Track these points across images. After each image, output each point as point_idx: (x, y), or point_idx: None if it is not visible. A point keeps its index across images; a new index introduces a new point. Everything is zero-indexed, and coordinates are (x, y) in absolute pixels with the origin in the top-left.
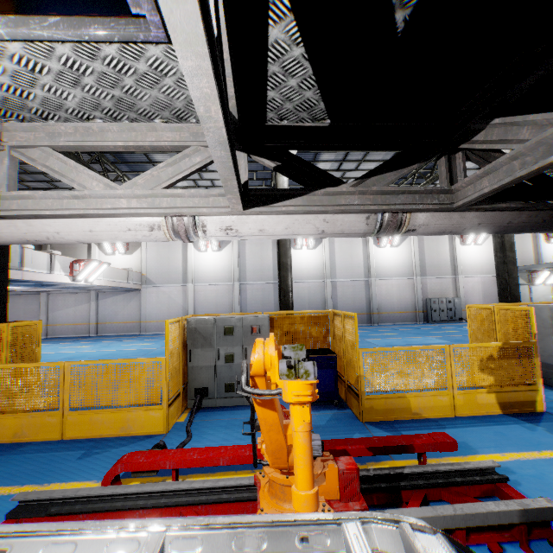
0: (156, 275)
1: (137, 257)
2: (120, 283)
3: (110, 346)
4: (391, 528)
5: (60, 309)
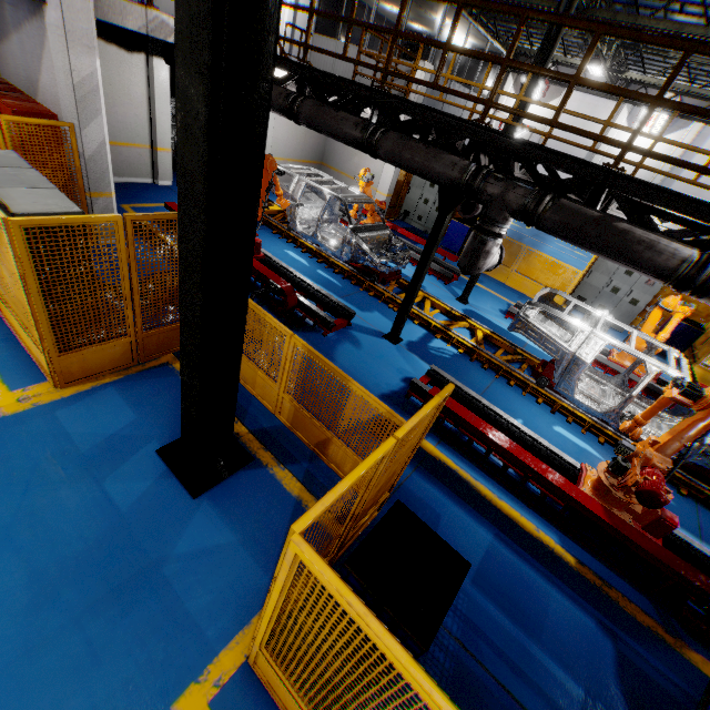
0: (557, 143)
1: (548, 111)
2: None
3: None
4: (677, 353)
5: None
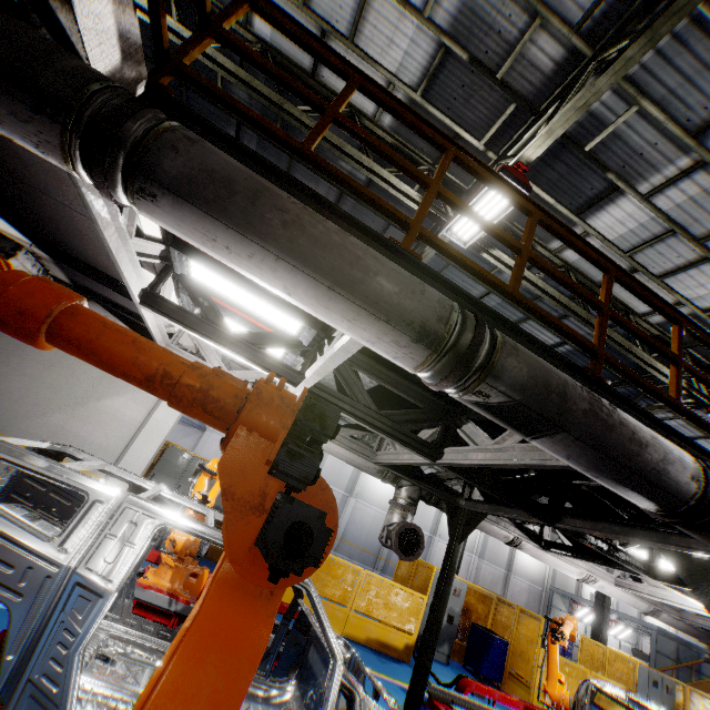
0: None
1: None
2: None
3: None
4: None
5: None
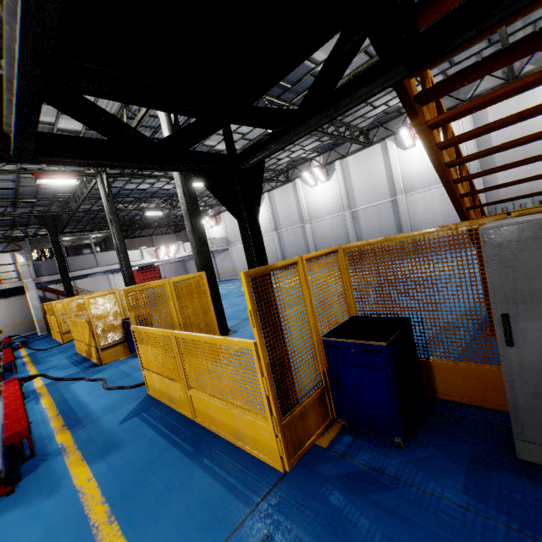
0: (233, 236)
1: (223, 226)
2: None
3: None
4: None
5: None
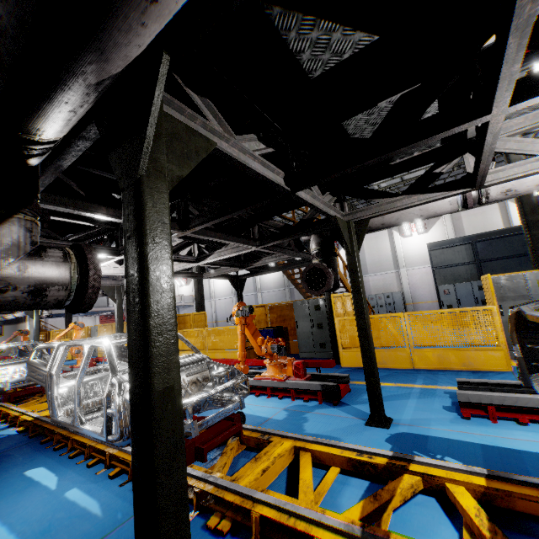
0: None
1: (191, 286)
2: None
3: None
4: None
5: None
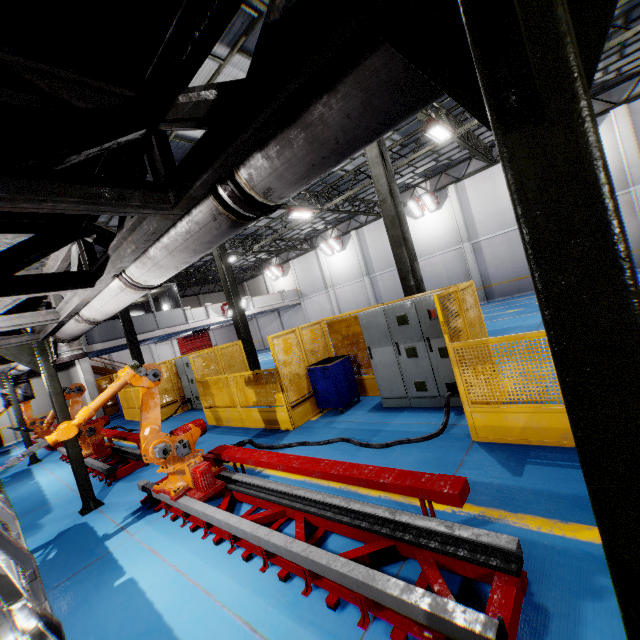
0: (306, 288)
1: (291, 277)
2: (273, 306)
3: (270, 355)
4: None
5: (265, 328)
